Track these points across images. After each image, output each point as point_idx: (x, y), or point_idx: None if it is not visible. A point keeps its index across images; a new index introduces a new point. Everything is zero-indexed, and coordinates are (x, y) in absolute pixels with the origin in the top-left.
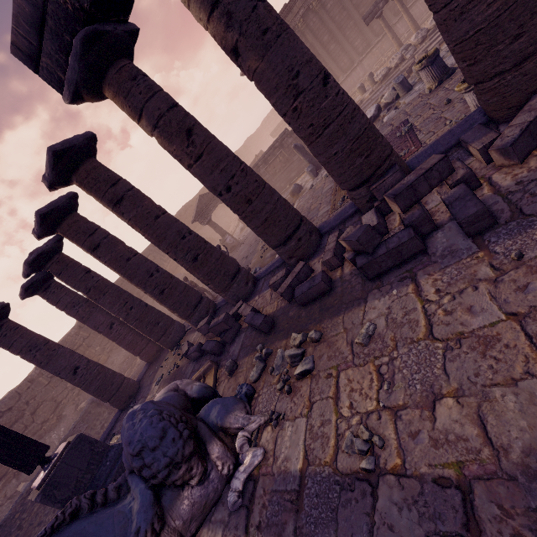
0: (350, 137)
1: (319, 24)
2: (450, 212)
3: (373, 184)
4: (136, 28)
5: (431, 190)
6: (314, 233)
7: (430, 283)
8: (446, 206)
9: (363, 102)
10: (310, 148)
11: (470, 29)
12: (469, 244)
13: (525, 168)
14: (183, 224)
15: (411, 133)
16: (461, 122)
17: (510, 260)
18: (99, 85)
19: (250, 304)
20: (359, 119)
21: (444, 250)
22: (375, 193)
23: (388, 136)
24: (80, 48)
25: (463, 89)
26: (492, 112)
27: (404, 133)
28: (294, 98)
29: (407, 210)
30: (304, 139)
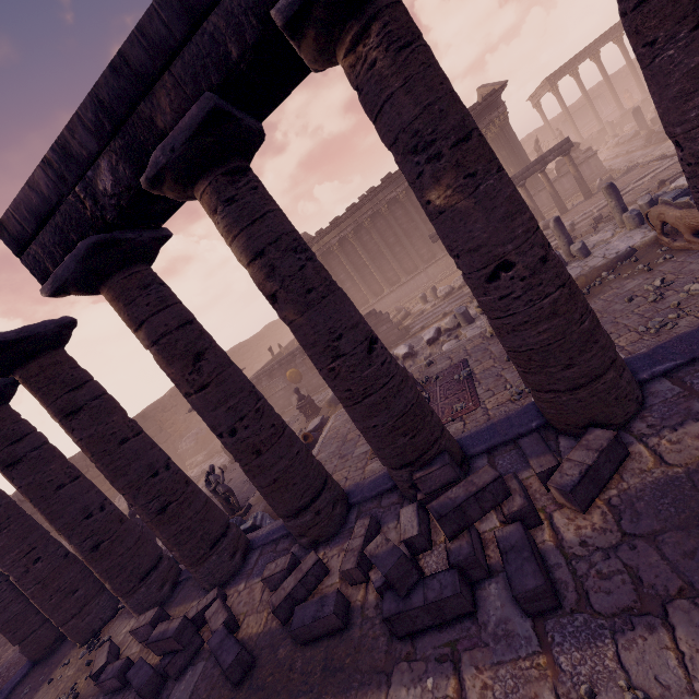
0: (393, 412)
1: (386, 227)
2: (505, 569)
3: (418, 470)
4: (168, 234)
5: (484, 514)
6: (339, 503)
7: (477, 688)
8: (501, 554)
9: (424, 313)
10: (345, 409)
11: (522, 345)
12: (528, 630)
13: (589, 521)
14: (161, 452)
15: (470, 382)
16: (519, 410)
17: (580, 695)
18: (97, 285)
19: (229, 595)
20: (406, 393)
21: (497, 624)
22: (419, 484)
23: (445, 372)
24: (85, 251)
25: None
26: (551, 420)
27: (463, 378)
28: (332, 359)
29: (454, 536)
30: (339, 399)
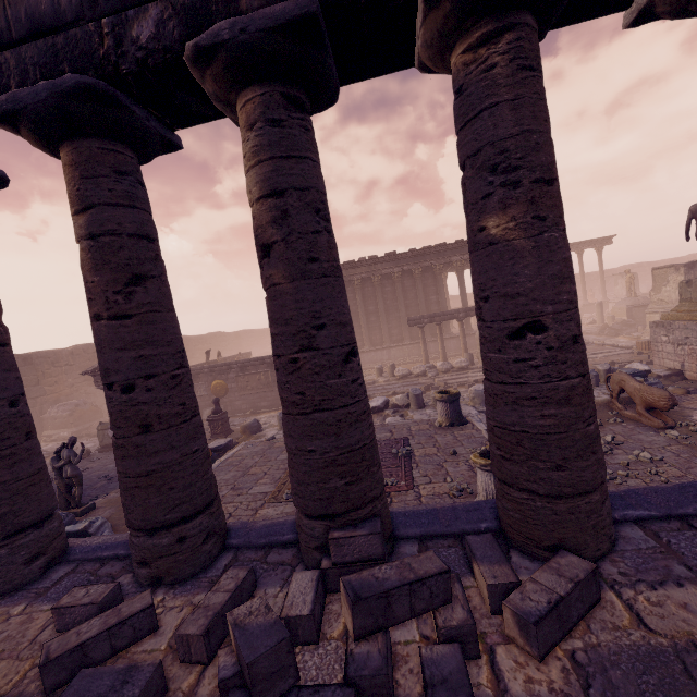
0: (341, 443)
1: (372, 295)
2: None
3: (338, 528)
4: (179, 144)
5: (411, 616)
6: (214, 538)
7: None
8: (425, 686)
9: (375, 384)
10: (284, 417)
11: (517, 423)
12: None
13: (545, 675)
14: (17, 381)
15: (408, 461)
16: (468, 503)
17: None
18: (61, 138)
19: None
20: (364, 427)
21: None
22: (333, 546)
23: (383, 443)
24: (71, 87)
25: (479, 463)
26: (509, 526)
27: (401, 455)
28: (301, 347)
29: (363, 635)
30: (283, 401)
